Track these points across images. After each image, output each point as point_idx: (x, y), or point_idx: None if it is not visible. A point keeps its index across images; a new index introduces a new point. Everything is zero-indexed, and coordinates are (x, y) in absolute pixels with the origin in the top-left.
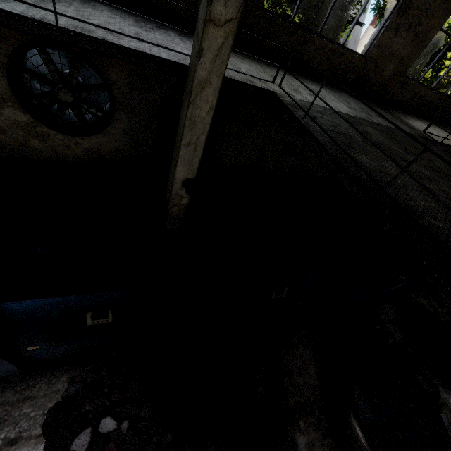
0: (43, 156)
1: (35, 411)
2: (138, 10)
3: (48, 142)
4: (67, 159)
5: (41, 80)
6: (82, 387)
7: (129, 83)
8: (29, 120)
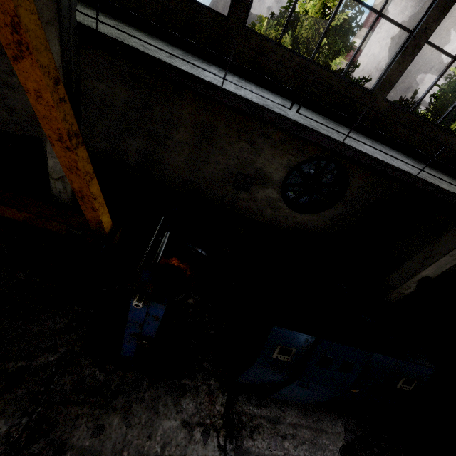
0: (265, 220)
1: (331, 445)
2: (400, 148)
3: (276, 212)
4: (278, 225)
5: (304, 177)
6: (354, 438)
7: (360, 187)
8: (276, 198)
